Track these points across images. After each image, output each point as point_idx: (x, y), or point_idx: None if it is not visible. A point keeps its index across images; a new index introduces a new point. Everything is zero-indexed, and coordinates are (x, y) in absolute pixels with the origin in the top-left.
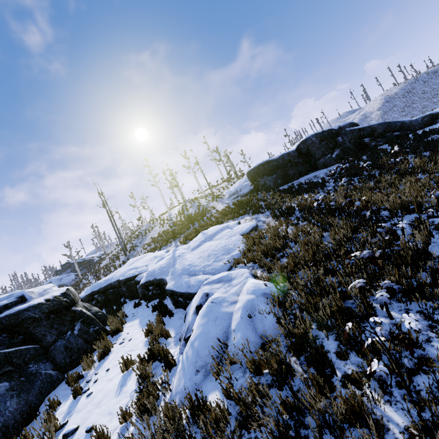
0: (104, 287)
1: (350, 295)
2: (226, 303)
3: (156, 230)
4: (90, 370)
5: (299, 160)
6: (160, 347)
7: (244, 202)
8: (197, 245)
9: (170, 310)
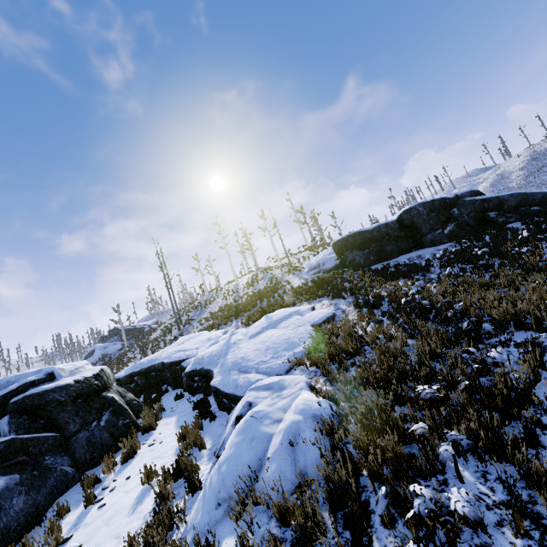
0: (146, 368)
1: (414, 440)
2: (268, 420)
3: (218, 302)
4: (109, 473)
5: (400, 233)
6: (188, 461)
7: (325, 280)
8: (258, 332)
9: (212, 412)
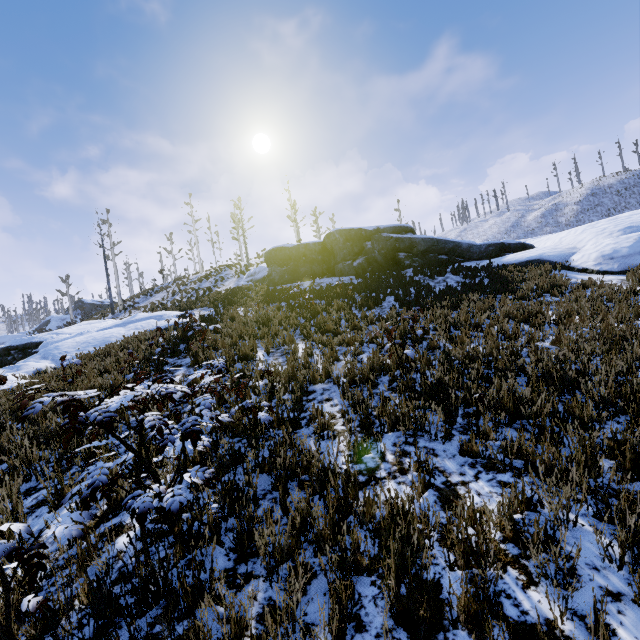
0: (24, 344)
1: None
2: None
3: (165, 292)
4: None
5: (318, 256)
6: None
7: (237, 290)
8: (107, 327)
9: None
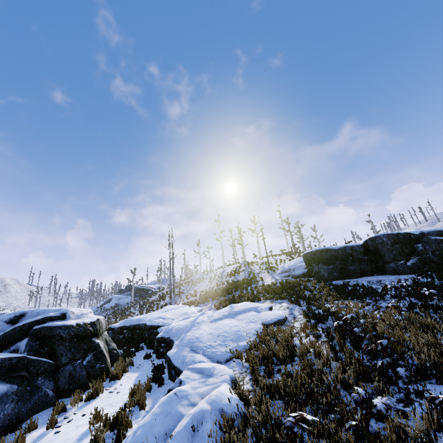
0: (134, 325)
1: None
2: (186, 401)
3: (205, 282)
4: (73, 406)
5: (364, 257)
6: (125, 416)
7: (290, 284)
8: (219, 318)
9: (162, 378)
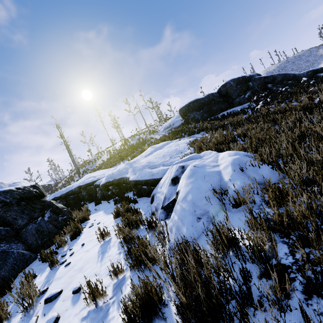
0: (65, 193)
1: None
2: (209, 166)
3: (104, 157)
4: (63, 246)
5: (220, 99)
6: (137, 217)
7: (178, 130)
8: (149, 153)
9: (134, 198)
